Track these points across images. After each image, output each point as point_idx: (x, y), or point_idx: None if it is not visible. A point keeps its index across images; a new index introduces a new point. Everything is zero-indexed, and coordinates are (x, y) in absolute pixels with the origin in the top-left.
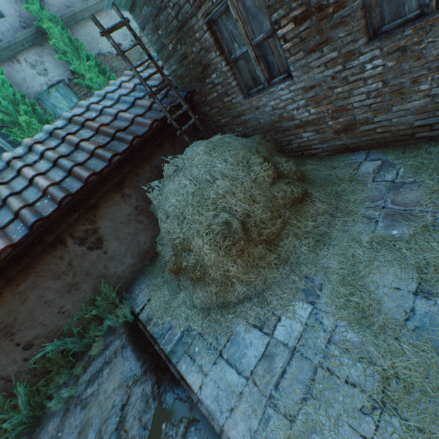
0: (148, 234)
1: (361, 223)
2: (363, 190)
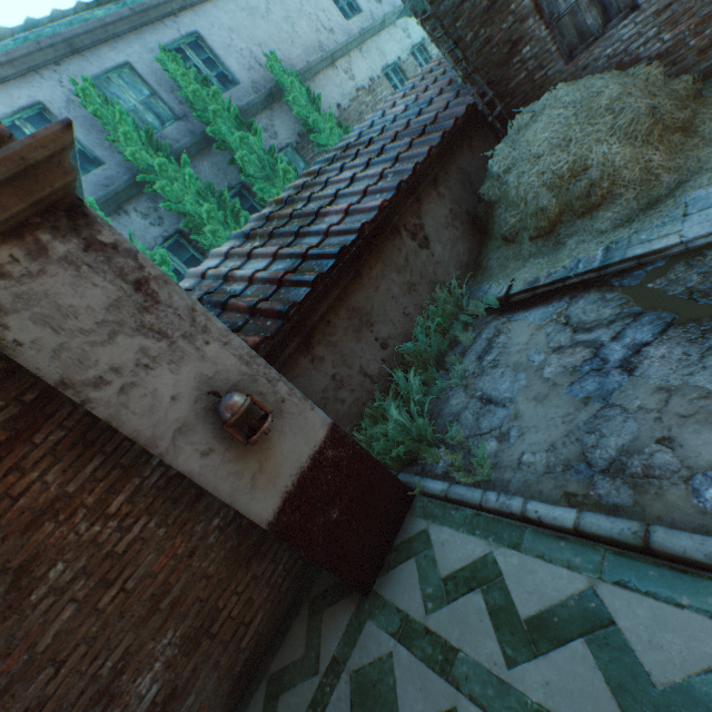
0: (464, 245)
1: None
2: None
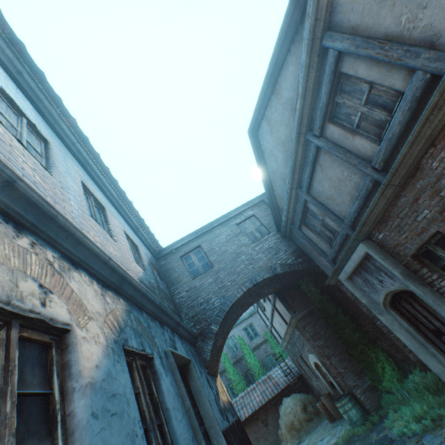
0: None
1: (316, 430)
2: (324, 422)
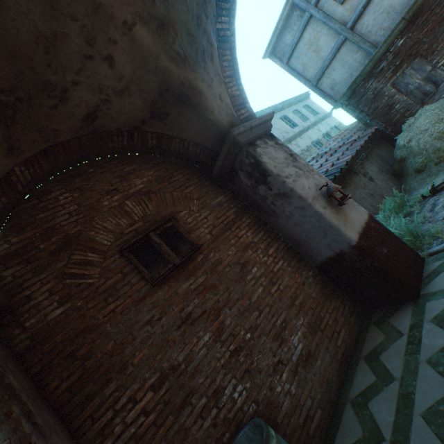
0: (391, 183)
1: None
2: None
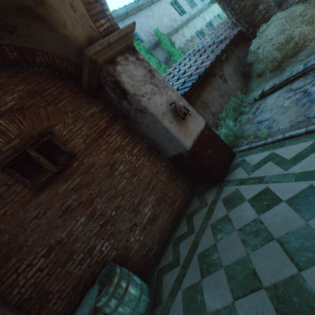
0: (240, 83)
1: None
2: None
